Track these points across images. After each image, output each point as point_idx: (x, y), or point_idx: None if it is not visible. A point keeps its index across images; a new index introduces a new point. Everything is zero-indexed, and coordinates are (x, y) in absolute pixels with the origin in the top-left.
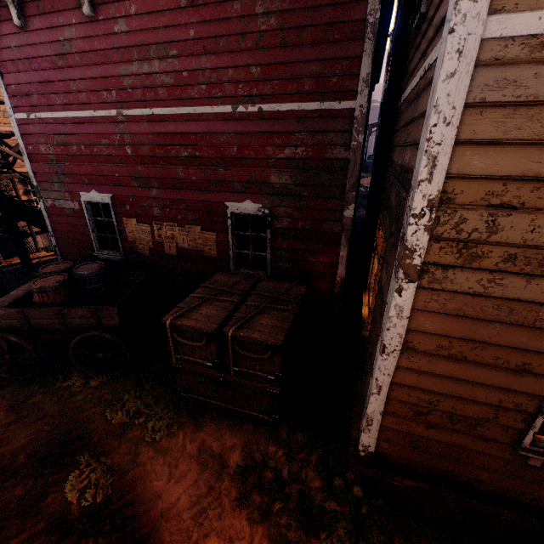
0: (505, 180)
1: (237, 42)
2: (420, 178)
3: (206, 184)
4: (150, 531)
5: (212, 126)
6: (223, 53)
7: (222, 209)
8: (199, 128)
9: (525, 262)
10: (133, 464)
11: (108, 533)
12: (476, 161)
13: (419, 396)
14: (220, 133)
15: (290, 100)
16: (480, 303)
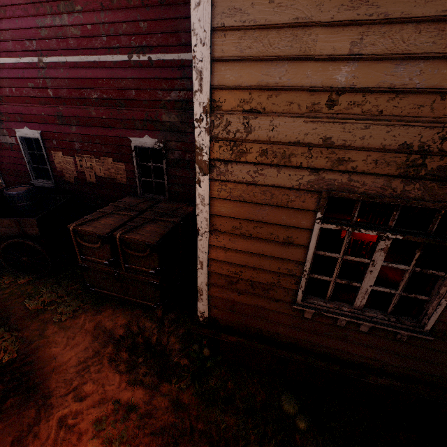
0: (250, 90)
1: (127, 1)
2: (195, 89)
3: (114, 122)
4: (41, 381)
5: (114, 72)
6: (117, 10)
7: (127, 143)
8: (104, 74)
9: (273, 155)
10: (39, 337)
11: (7, 382)
12: (228, 74)
13: (229, 269)
14: (121, 79)
15: (171, 51)
16: (253, 190)
